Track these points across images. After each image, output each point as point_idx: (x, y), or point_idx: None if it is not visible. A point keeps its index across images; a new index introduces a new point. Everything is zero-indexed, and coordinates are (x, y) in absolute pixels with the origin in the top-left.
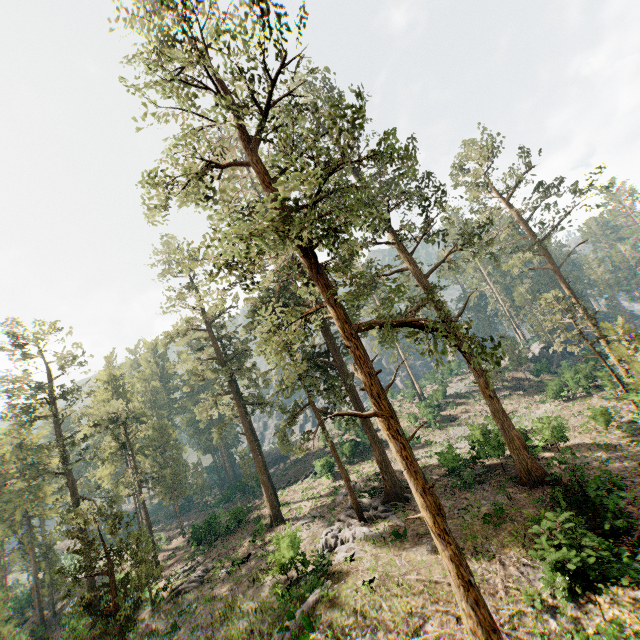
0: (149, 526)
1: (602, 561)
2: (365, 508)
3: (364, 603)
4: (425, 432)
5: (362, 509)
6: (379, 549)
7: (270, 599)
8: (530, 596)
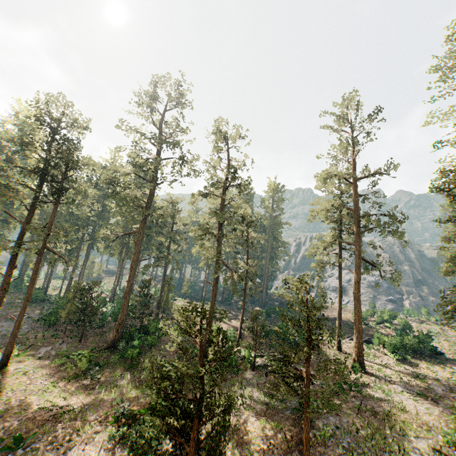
0: (244, 306)
1: None
2: None
3: None
4: None
5: None
6: None
7: None
8: None
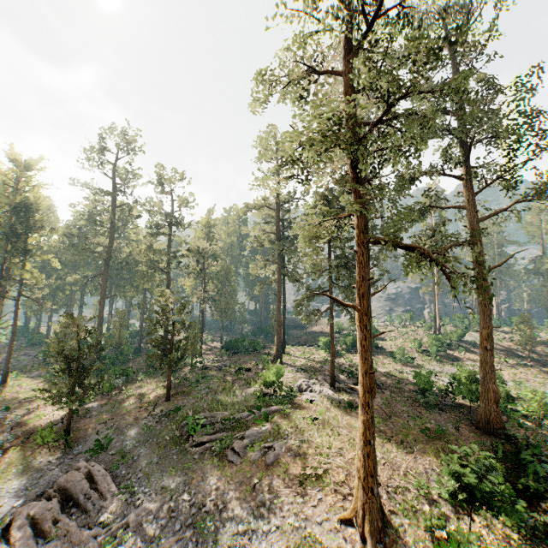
0: (202, 325)
1: (491, 494)
2: (339, 381)
3: (305, 427)
4: (422, 358)
5: (336, 380)
6: (333, 407)
7: (252, 396)
8: (421, 485)
